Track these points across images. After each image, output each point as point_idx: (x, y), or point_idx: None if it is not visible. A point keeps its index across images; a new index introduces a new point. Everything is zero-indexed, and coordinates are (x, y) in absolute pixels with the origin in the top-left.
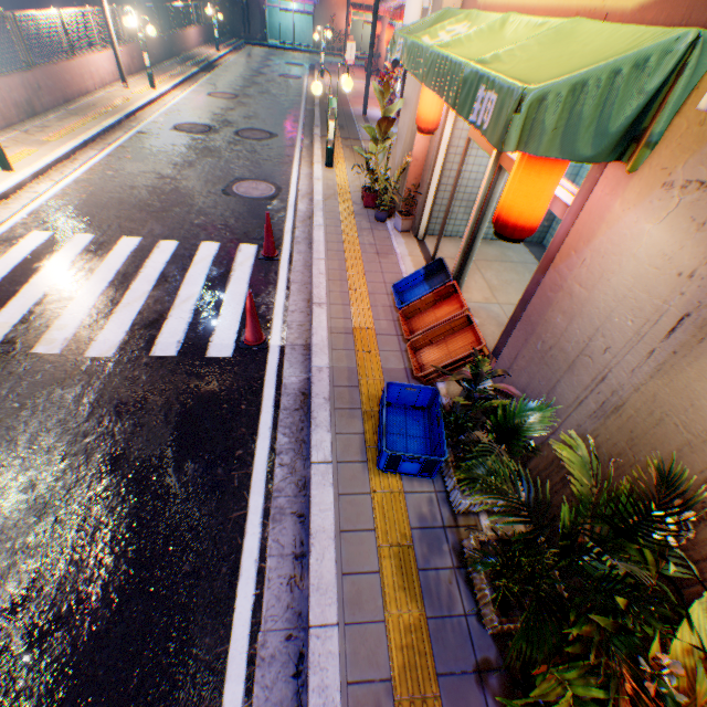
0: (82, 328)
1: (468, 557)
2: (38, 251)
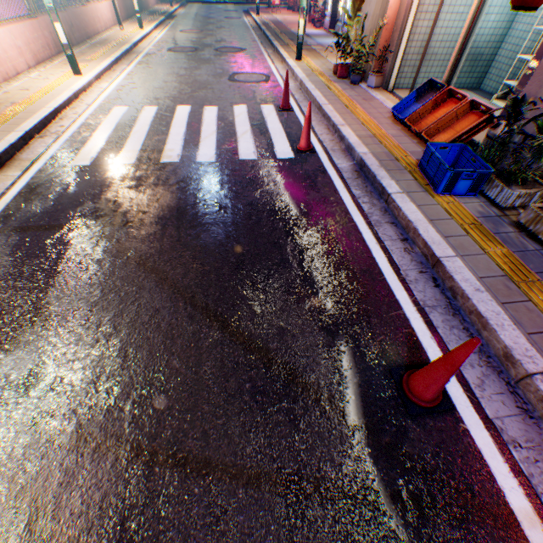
0: (184, 150)
1: (526, 223)
2: (125, 116)
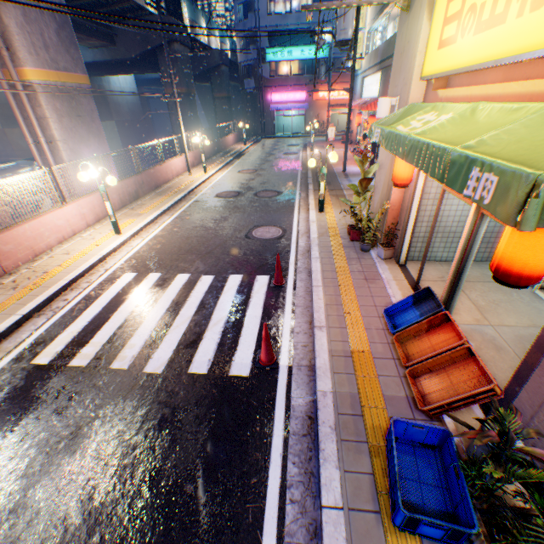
0: (144, 347)
1: None
2: (126, 286)
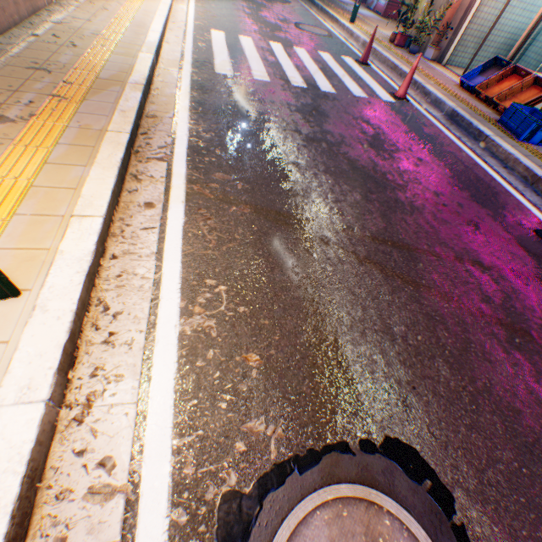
0: (304, 80)
1: None
2: (228, 41)
